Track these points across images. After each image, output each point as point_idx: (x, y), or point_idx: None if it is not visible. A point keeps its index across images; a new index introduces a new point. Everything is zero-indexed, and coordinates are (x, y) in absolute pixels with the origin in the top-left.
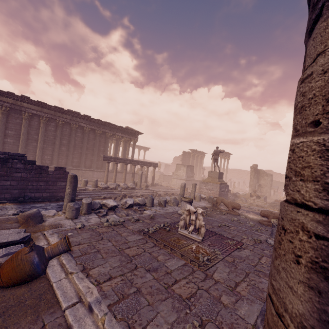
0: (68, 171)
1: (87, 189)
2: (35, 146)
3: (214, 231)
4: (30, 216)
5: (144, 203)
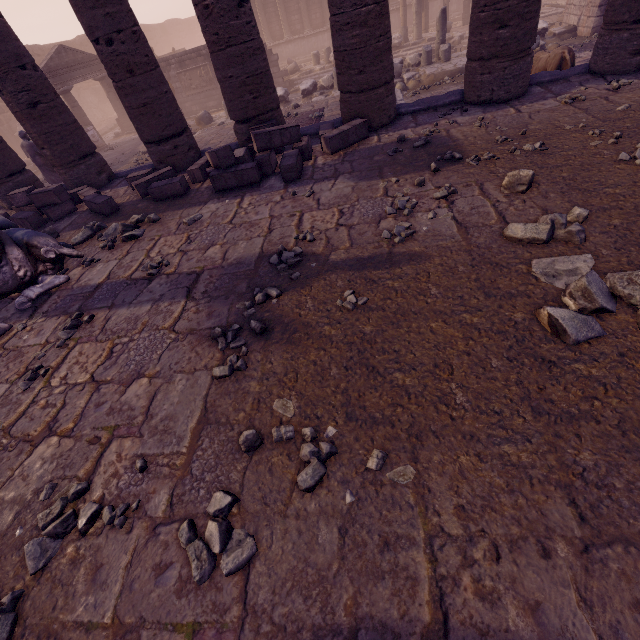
0: (269, 50)
1: (314, 71)
2: (275, 4)
3: (324, 119)
4: (200, 118)
5: (331, 84)
